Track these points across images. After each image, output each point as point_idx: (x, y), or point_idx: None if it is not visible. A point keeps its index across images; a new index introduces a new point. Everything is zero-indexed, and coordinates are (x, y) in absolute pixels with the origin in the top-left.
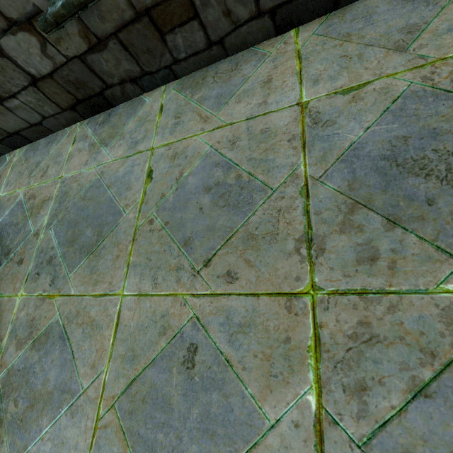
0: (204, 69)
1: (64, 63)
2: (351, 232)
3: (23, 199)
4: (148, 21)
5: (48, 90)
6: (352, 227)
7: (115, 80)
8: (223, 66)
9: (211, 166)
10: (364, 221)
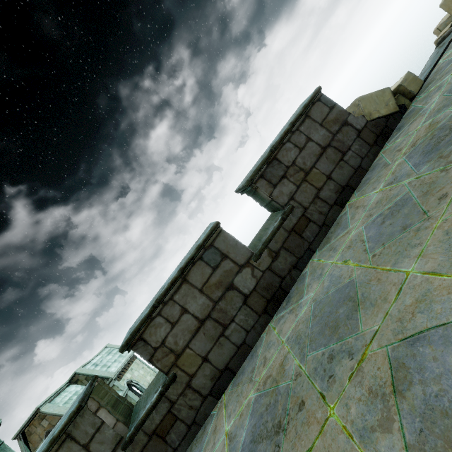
0: (324, 239)
1: (261, 276)
2: (451, 153)
3: (257, 393)
4: (293, 233)
5: (252, 301)
6: (449, 154)
7: (285, 272)
8: (332, 229)
9: (372, 224)
10: (448, 151)
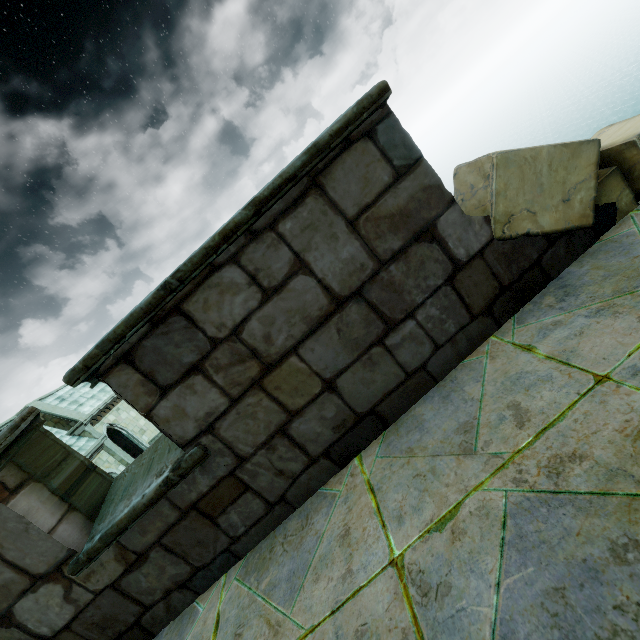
0: (272, 533)
1: (91, 600)
2: None
3: None
4: (196, 513)
5: None
6: None
7: (156, 595)
8: (292, 524)
9: None
10: None
